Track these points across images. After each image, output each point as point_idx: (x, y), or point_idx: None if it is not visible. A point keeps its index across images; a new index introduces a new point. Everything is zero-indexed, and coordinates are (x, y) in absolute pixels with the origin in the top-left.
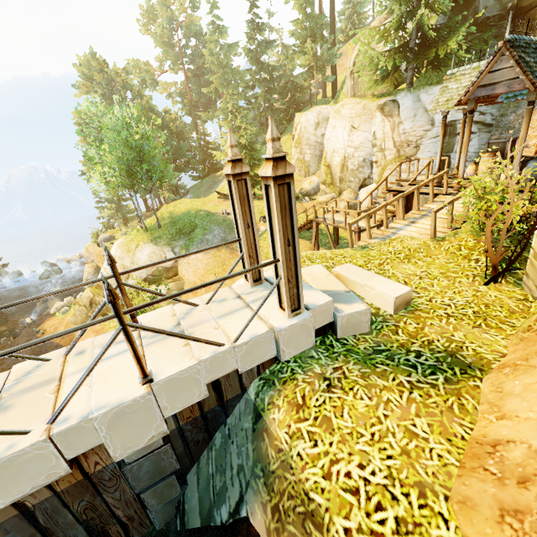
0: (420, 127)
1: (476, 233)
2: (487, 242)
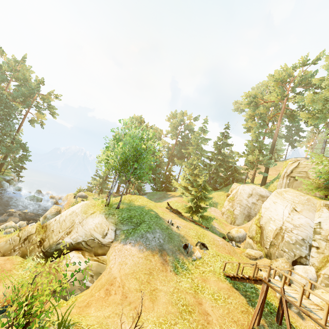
0: None
1: None
2: None
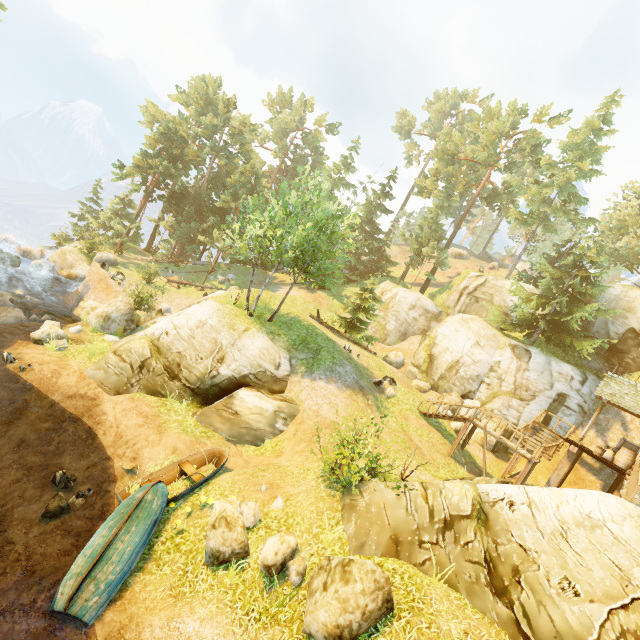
0: (542, 384)
1: None
2: None
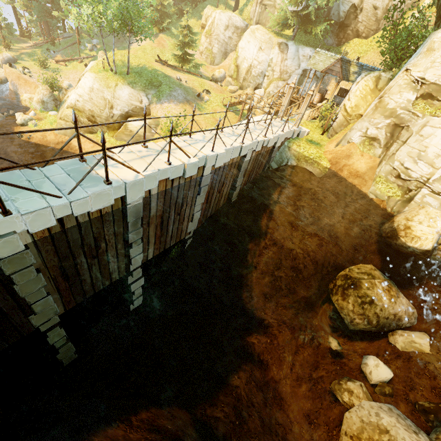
0: (294, 66)
1: (320, 121)
2: (325, 123)
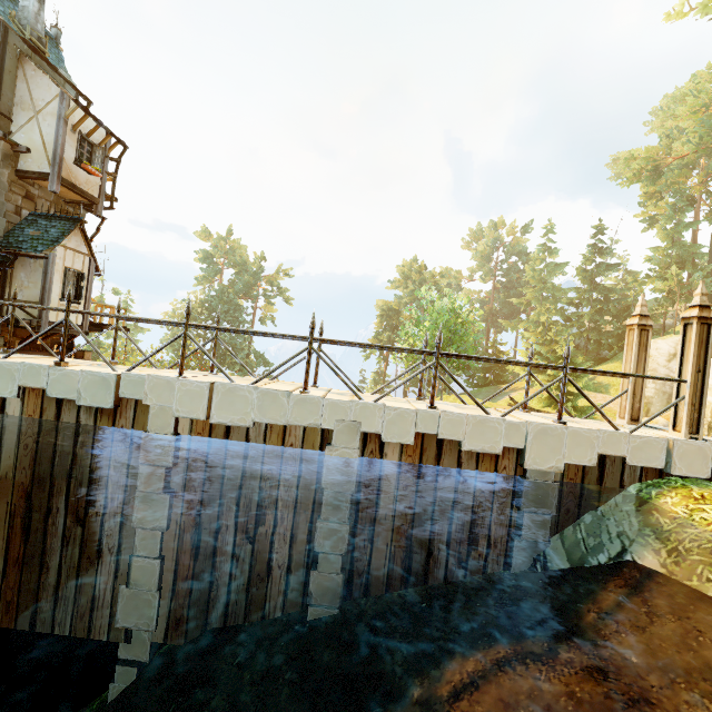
0: None
1: None
2: None
